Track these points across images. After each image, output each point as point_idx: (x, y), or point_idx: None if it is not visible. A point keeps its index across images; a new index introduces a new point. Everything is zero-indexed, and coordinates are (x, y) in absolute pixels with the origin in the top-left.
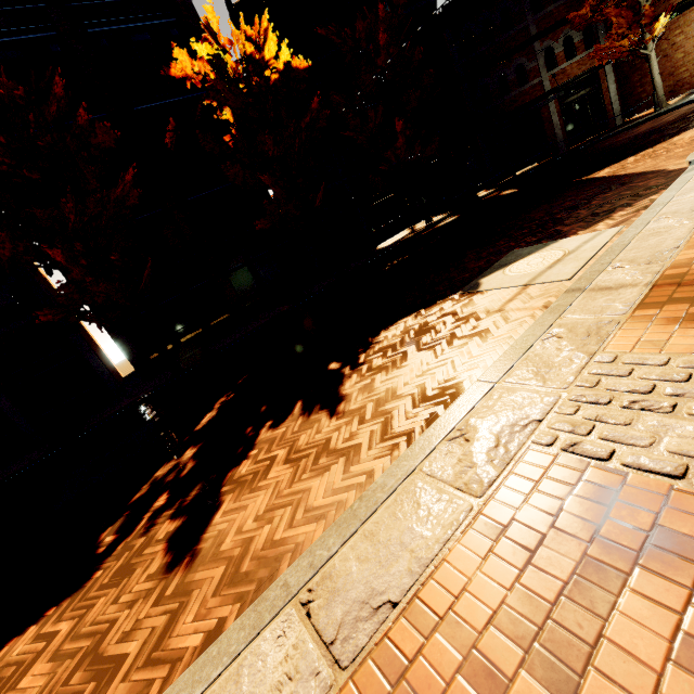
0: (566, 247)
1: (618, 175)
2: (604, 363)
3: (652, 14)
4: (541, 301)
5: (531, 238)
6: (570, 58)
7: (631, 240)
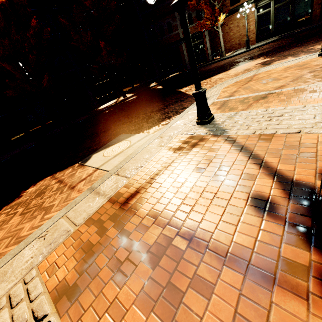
0: (132, 142)
1: (186, 93)
2: (23, 284)
3: (218, 12)
4: (87, 187)
5: (133, 127)
6: (191, 24)
7: (140, 151)
